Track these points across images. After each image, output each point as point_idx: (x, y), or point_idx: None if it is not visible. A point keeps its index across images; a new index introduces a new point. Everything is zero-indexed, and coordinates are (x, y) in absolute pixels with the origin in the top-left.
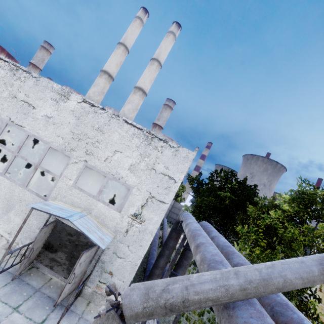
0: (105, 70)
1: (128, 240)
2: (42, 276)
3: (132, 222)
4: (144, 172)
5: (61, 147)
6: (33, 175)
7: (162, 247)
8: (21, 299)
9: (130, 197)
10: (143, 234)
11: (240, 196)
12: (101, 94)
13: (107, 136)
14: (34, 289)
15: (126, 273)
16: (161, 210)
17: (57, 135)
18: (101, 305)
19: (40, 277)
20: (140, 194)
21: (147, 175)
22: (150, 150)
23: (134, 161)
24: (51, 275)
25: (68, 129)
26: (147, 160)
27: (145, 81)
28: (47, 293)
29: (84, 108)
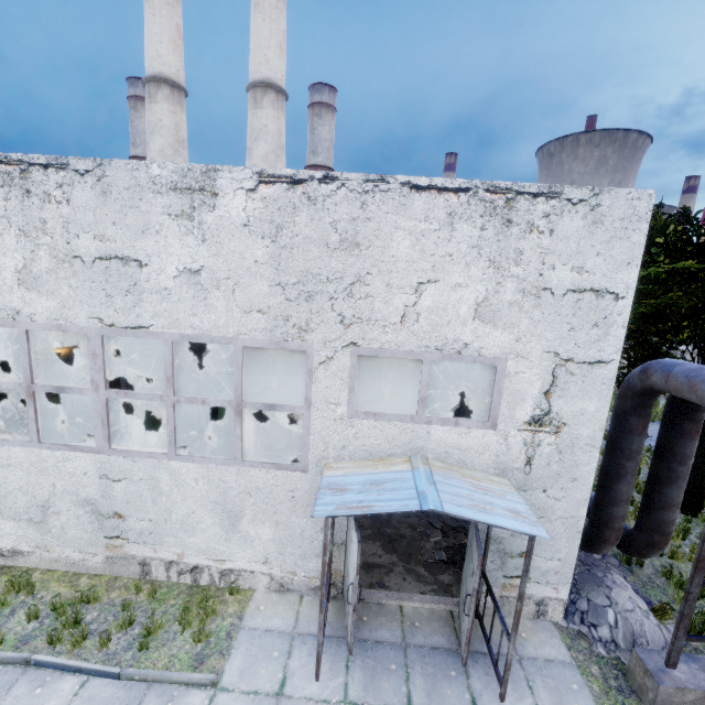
0: (152, 74)
1: (538, 478)
2: (383, 611)
3: (535, 438)
4: (519, 309)
5: (271, 337)
6: (241, 430)
7: (607, 458)
8: (397, 682)
9: (506, 385)
10: (570, 453)
11: (702, 256)
12: (180, 149)
13: (378, 254)
14: (398, 648)
15: (560, 542)
16: (600, 383)
17: (244, 310)
18: (527, 614)
19: (383, 616)
20: (531, 366)
21: (532, 313)
22: (515, 241)
23: (482, 289)
24: (396, 601)
25: (263, 283)
26: (517, 271)
27: (267, 57)
28: (425, 643)
29: (274, 202)
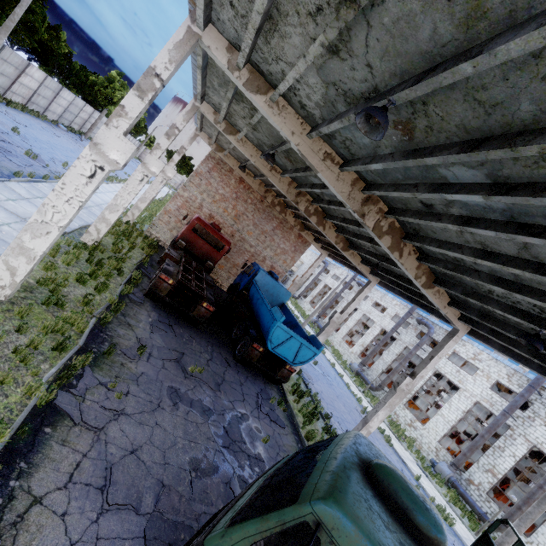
0: None
1: None
2: None
3: None
4: None
5: None
6: None
7: None
8: None
9: None
10: None
11: None
12: None
13: None
14: None
15: None
16: None
17: None
18: None
19: None
20: None
21: None
22: None
23: None
24: None
25: None
26: None
27: None
28: None
29: None
